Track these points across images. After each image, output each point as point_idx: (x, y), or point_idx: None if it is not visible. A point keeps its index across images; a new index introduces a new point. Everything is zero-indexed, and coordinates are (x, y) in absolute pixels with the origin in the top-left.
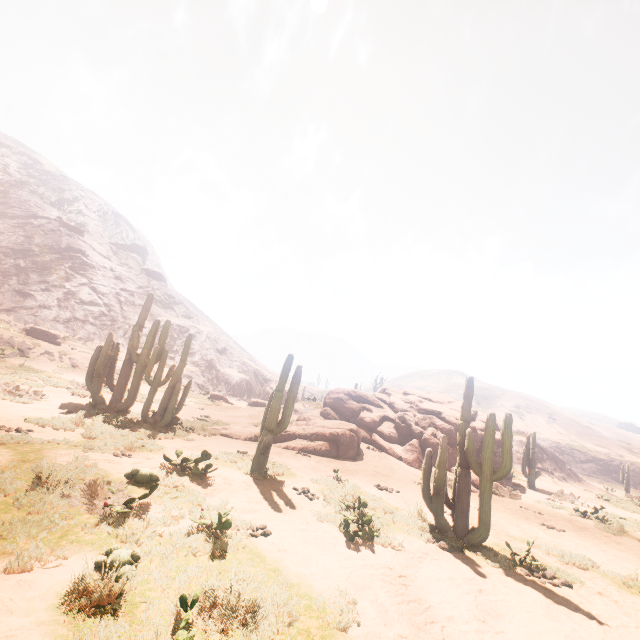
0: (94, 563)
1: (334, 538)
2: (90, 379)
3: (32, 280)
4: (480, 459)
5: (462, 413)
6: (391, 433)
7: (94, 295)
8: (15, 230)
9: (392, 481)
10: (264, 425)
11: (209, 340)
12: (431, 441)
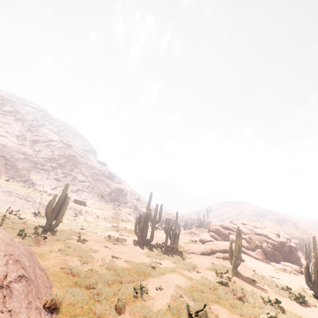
0: (268, 317)
1: (294, 303)
2: (136, 231)
3: (59, 172)
4: (290, 257)
5: (313, 250)
6: (247, 245)
7: (83, 177)
8: (46, 148)
9: (268, 272)
10: (230, 254)
11: (132, 194)
12: (267, 249)
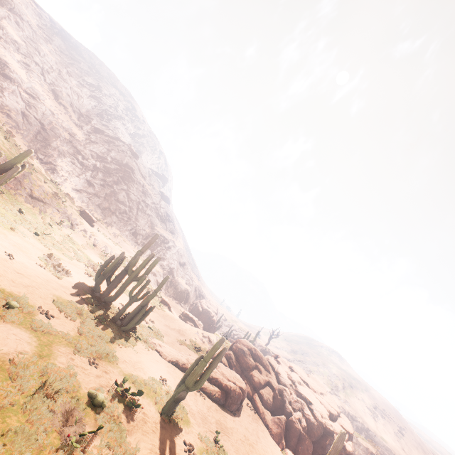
0: None
1: None
2: (99, 274)
3: (98, 177)
4: None
5: None
6: (268, 400)
7: (126, 198)
8: (104, 144)
9: None
10: (185, 377)
11: (177, 254)
12: (295, 425)
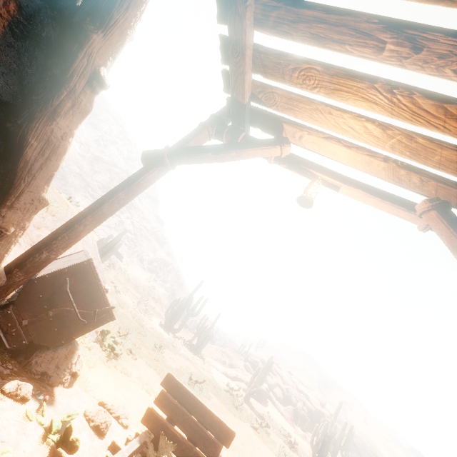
0: (251, 425)
1: (285, 445)
2: (167, 313)
3: None
4: None
5: (334, 415)
6: (280, 396)
7: (131, 226)
8: (106, 172)
9: (284, 427)
10: (251, 380)
11: (176, 275)
12: (300, 411)
